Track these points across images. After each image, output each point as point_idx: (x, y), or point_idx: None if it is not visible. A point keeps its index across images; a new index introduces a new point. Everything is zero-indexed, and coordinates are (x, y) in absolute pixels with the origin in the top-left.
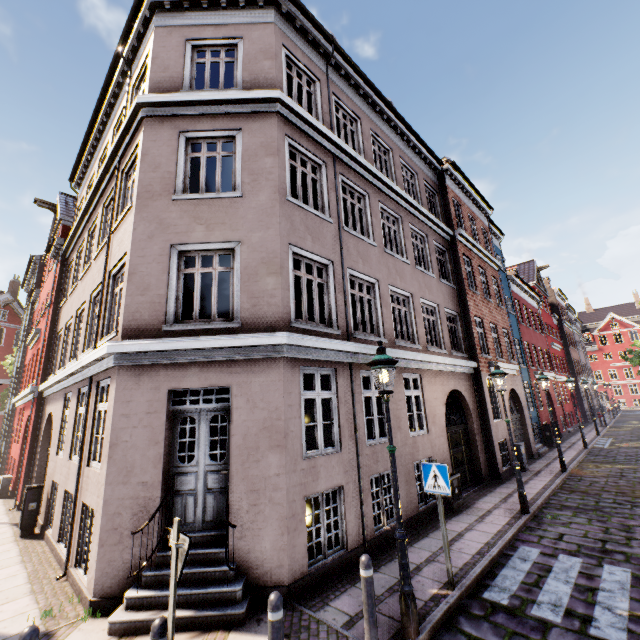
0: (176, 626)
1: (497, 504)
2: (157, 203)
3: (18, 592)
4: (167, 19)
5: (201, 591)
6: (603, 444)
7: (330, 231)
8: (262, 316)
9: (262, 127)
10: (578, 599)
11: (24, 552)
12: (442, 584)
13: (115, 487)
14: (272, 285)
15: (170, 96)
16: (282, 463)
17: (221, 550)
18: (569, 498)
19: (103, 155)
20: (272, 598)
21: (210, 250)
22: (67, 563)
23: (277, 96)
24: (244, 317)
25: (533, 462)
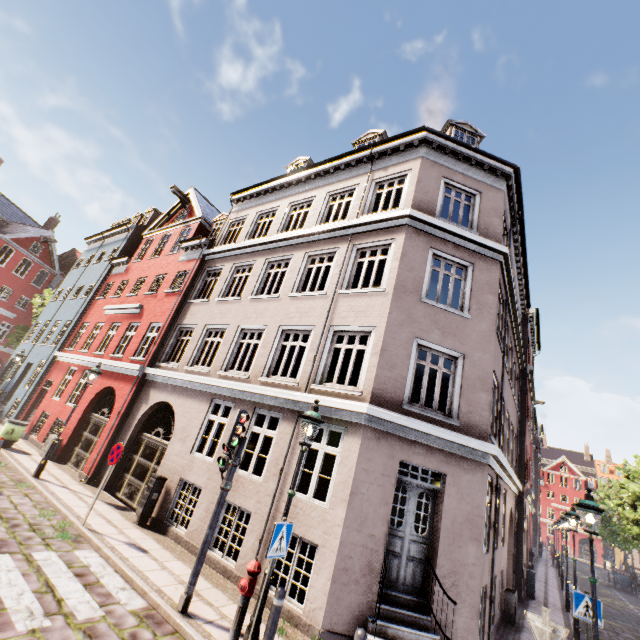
0: None
1: None
2: (408, 298)
3: (219, 596)
4: (431, 155)
5: None
6: (570, 589)
7: (500, 359)
8: (474, 423)
9: (488, 269)
10: None
11: (164, 546)
12: None
13: (350, 531)
14: (484, 400)
15: (433, 219)
16: (477, 555)
17: (425, 617)
18: None
19: (297, 201)
20: None
21: (438, 351)
22: None
23: (506, 252)
24: (461, 419)
25: None
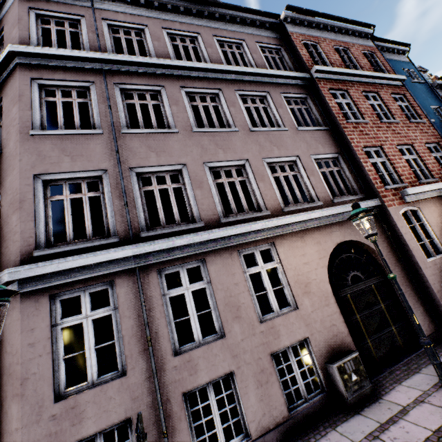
0: None
1: (425, 393)
2: None
3: None
4: None
5: None
6: None
7: (101, 142)
8: (10, 256)
9: (12, 85)
10: None
11: None
12: None
13: None
14: (15, 222)
15: None
16: (19, 415)
17: None
18: None
19: None
20: None
21: None
22: None
23: (8, 50)
24: (1, 261)
25: None
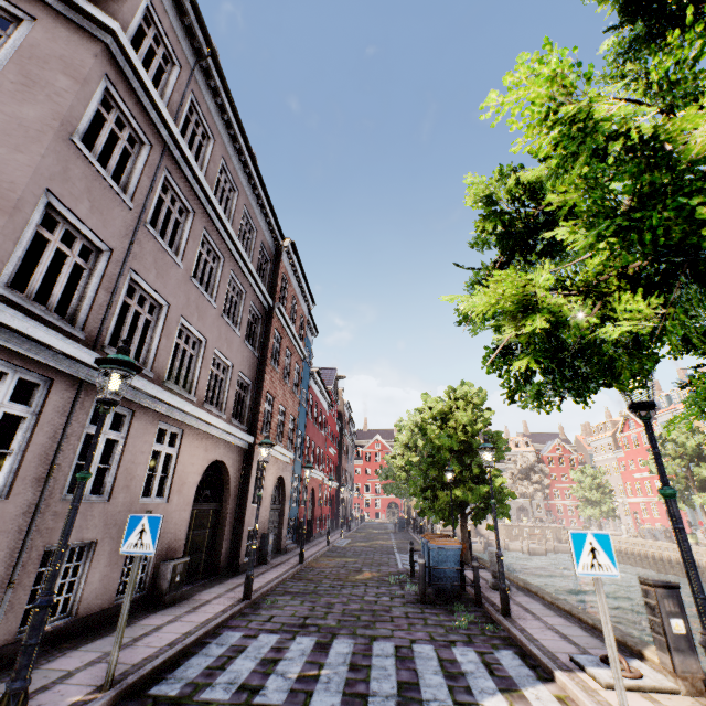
0: None
1: (221, 594)
2: None
3: None
4: None
5: None
6: (342, 543)
7: (125, 216)
8: None
9: (74, 41)
10: (258, 672)
11: None
12: (95, 687)
13: None
14: None
15: None
16: None
17: None
18: (295, 585)
19: None
20: None
21: None
22: None
23: (113, 27)
24: None
25: (278, 556)
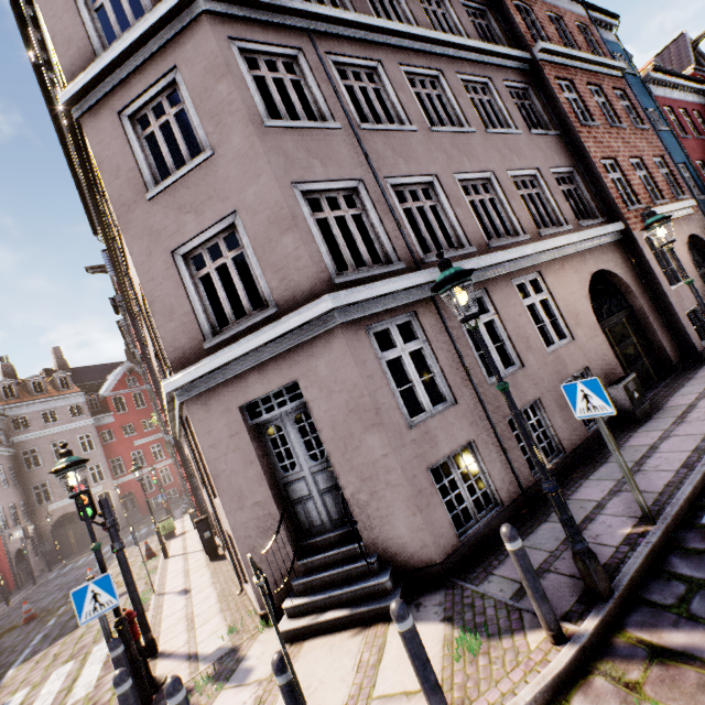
0: (337, 626)
1: (702, 393)
2: (137, 213)
3: (211, 612)
4: None
5: (349, 589)
6: None
7: (342, 140)
8: (296, 288)
9: (196, 46)
10: None
11: (214, 574)
12: (637, 519)
13: (235, 514)
14: (292, 245)
15: (86, 74)
16: (384, 442)
17: (357, 545)
18: None
19: None
20: (392, 608)
21: (212, 238)
22: (240, 580)
23: None
24: (278, 298)
25: None
